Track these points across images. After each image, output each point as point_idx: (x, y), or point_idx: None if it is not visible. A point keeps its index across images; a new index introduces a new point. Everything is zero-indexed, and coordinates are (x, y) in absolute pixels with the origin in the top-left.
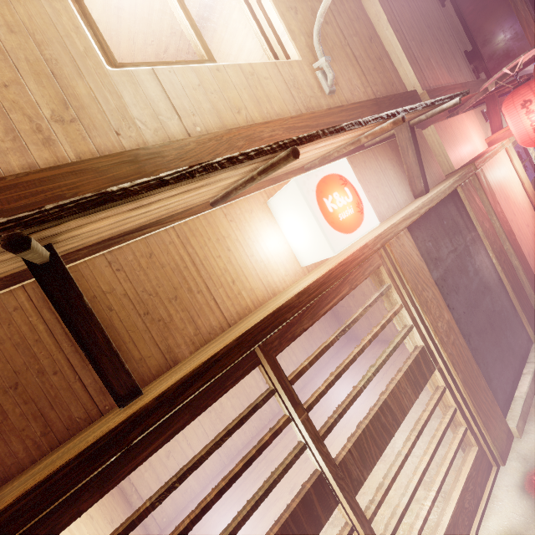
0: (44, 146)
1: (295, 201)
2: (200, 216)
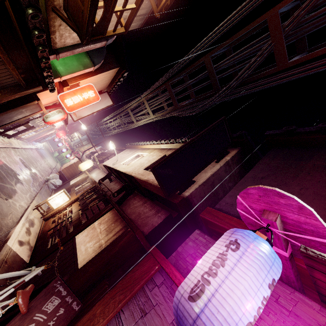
0: None
1: (61, 123)
2: None
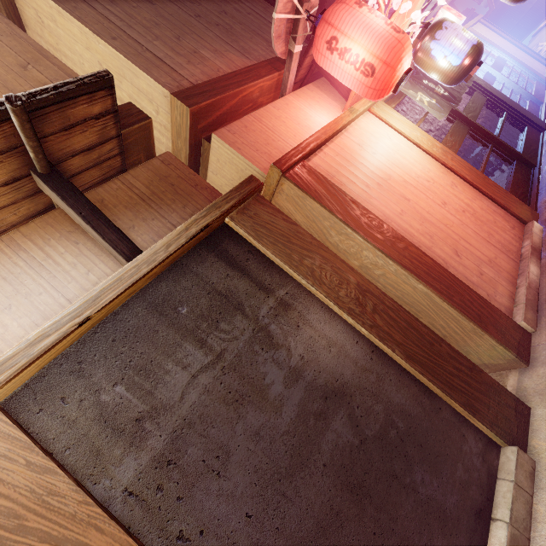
0: None
1: None
2: None
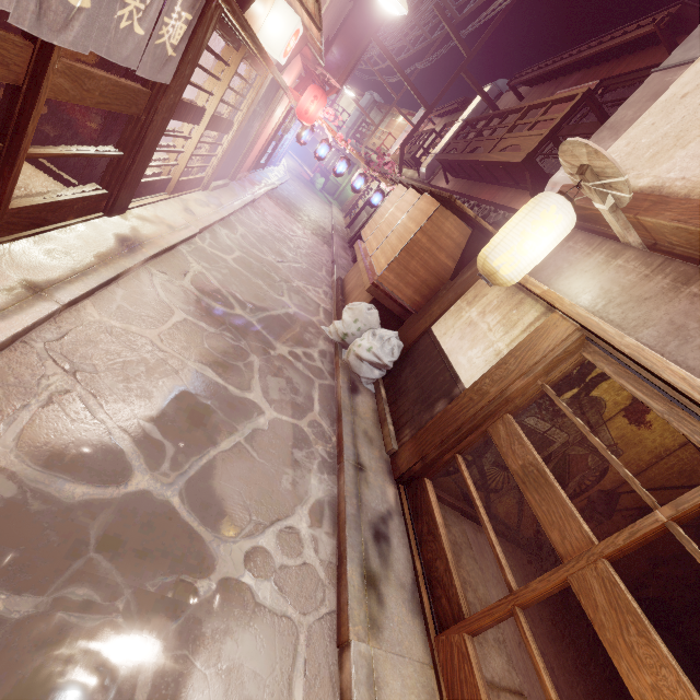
0: None
1: (290, 22)
2: None
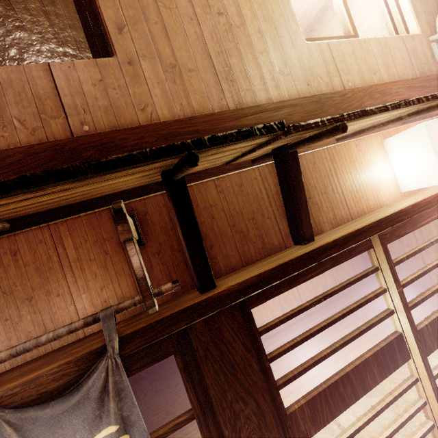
0: (275, 89)
1: (417, 140)
2: (342, 144)
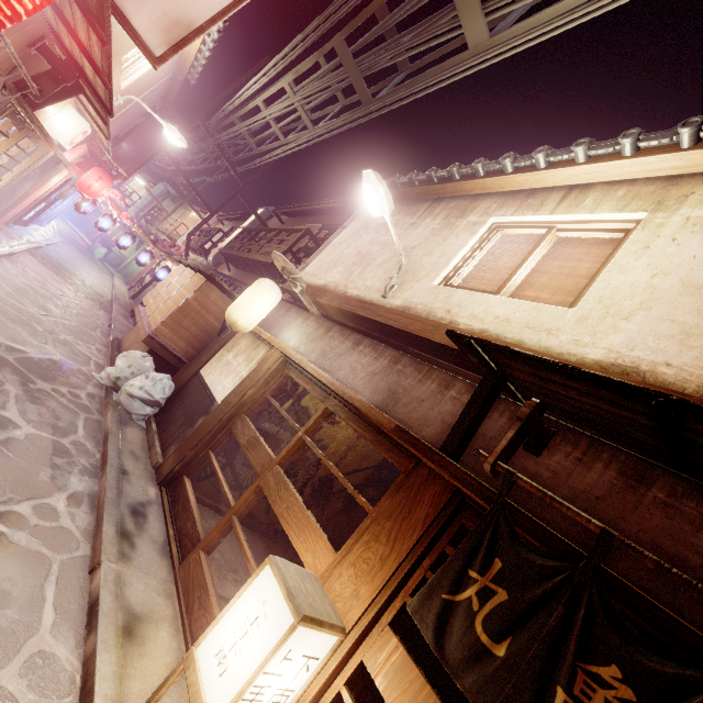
0: None
1: (80, 125)
2: None
